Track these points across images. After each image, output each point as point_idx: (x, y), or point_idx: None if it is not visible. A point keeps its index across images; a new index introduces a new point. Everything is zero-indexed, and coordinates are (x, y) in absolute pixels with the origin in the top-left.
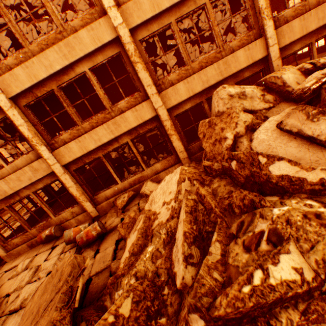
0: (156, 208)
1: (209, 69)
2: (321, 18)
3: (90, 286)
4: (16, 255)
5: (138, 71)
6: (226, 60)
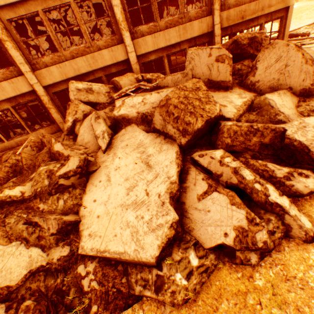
0: None
1: (79, 60)
2: (168, 39)
3: None
4: None
5: (8, 48)
6: (94, 56)
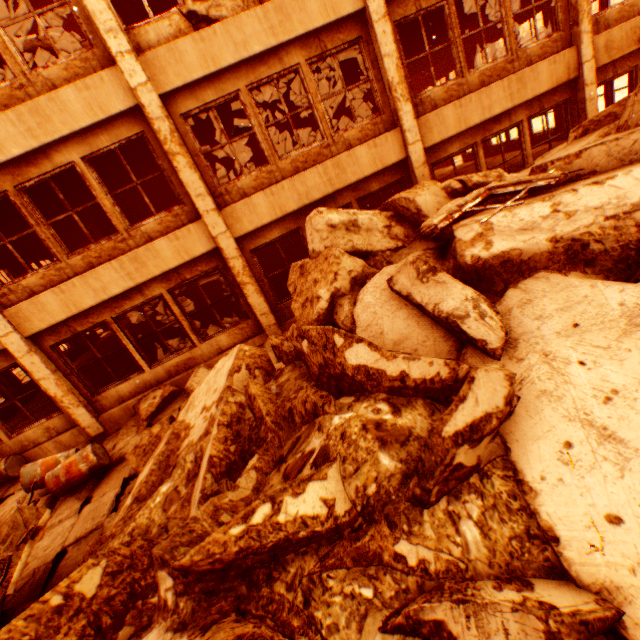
0: (192, 417)
1: (309, 173)
2: (487, 106)
3: (61, 563)
4: None
5: (179, 168)
6: (338, 161)
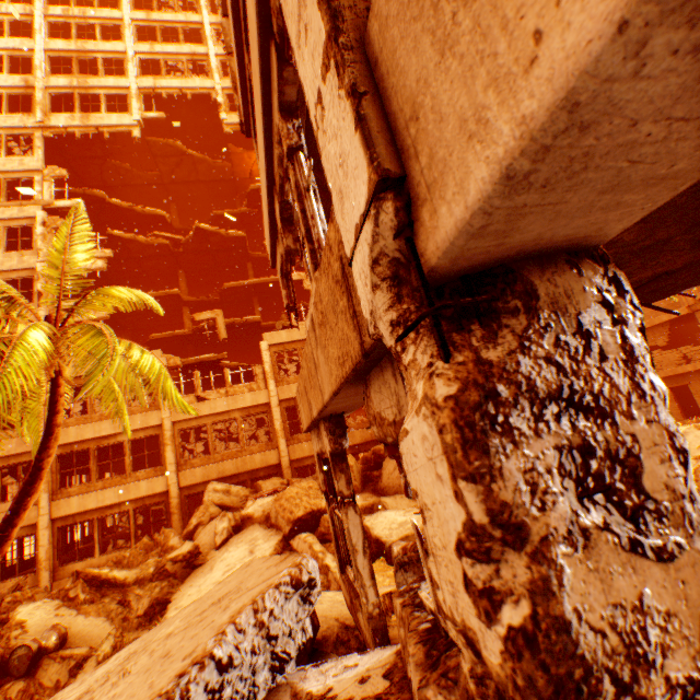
0: None
1: (228, 461)
2: None
3: None
4: None
5: (167, 450)
6: (244, 459)
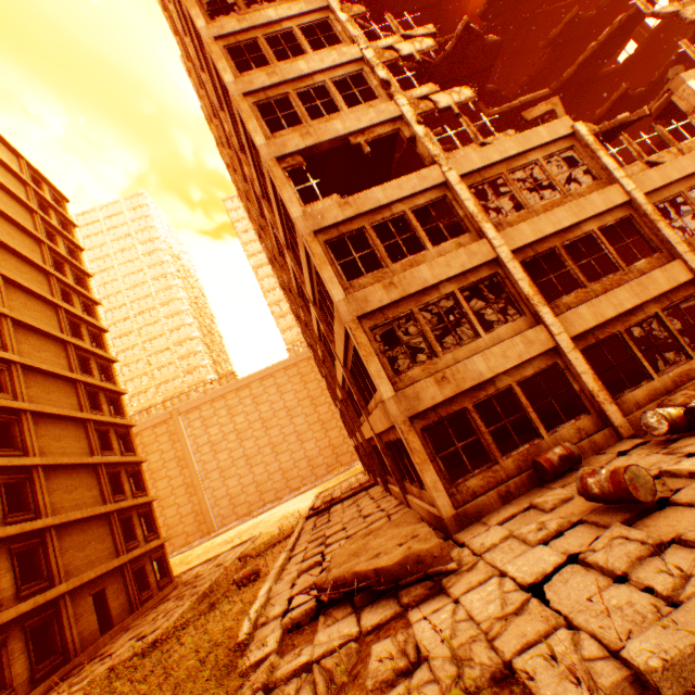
0: None
1: None
2: None
3: None
4: (471, 518)
5: (659, 228)
6: None
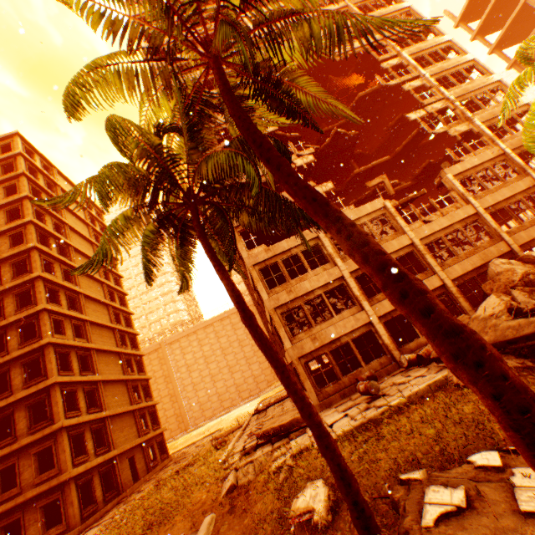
0: (487, 313)
1: (472, 257)
2: None
3: None
4: (327, 405)
5: (426, 258)
6: (482, 252)
